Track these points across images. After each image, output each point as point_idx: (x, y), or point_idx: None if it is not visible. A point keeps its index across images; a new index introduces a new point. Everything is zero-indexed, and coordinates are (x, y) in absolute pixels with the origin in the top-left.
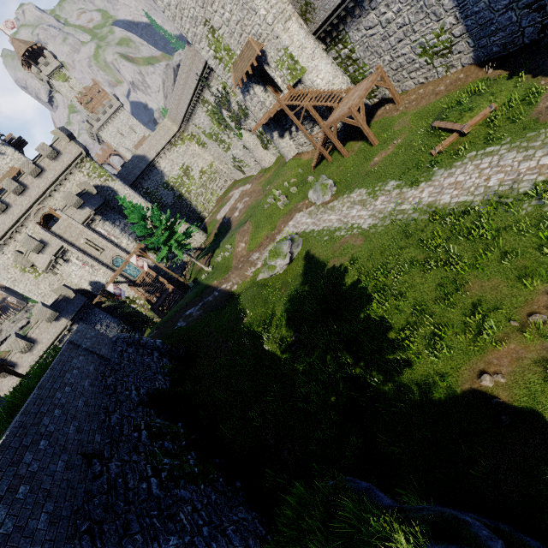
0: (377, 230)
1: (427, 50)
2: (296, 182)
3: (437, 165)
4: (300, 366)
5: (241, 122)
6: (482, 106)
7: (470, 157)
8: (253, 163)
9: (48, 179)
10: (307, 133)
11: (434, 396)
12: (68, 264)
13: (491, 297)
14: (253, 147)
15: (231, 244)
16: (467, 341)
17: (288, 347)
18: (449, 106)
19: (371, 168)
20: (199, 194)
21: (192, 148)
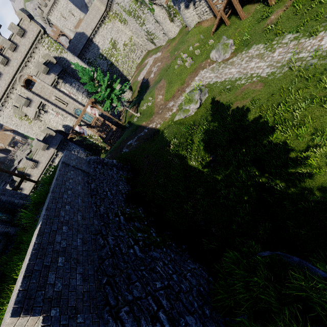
0: (275, 77)
1: None
2: (198, 46)
3: None
4: (218, 177)
5: None
6: None
7: None
8: (162, 35)
9: (22, 52)
10: (210, 0)
11: None
12: (47, 114)
13: None
14: (163, 20)
15: (152, 97)
16: None
17: (207, 164)
18: None
19: (267, 26)
20: (124, 63)
21: (116, 25)
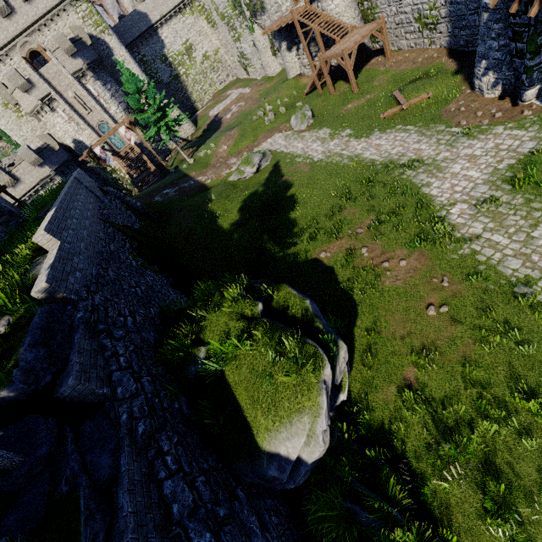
0: (320, 164)
1: (422, 19)
2: (288, 103)
3: (378, 128)
4: (236, 237)
5: (256, 15)
6: (426, 91)
7: (396, 129)
8: (259, 65)
9: (38, 8)
10: (310, 57)
11: (298, 260)
12: (53, 113)
13: (350, 218)
14: (262, 49)
15: (216, 144)
16: (326, 237)
17: (233, 226)
18: (413, 80)
19: (342, 112)
20: (197, 82)
21: (200, 23)
